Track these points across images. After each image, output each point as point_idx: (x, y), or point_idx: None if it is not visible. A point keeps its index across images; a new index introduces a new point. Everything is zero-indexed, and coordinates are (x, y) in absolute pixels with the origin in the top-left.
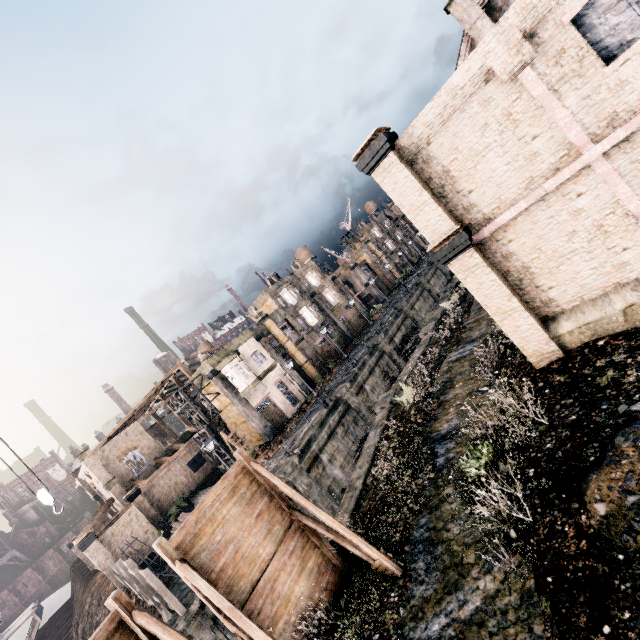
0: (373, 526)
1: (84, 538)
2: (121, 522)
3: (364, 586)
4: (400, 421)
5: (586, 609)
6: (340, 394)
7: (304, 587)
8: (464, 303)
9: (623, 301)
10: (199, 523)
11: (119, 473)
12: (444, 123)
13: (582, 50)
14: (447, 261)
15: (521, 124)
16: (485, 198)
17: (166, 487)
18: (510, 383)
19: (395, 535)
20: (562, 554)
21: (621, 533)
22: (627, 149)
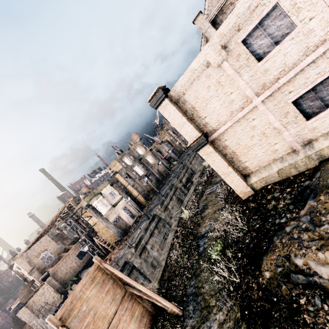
0: (169, 287)
1: (16, 306)
2: (38, 294)
3: (164, 322)
4: (183, 227)
5: (261, 328)
6: (155, 212)
7: (133, 327)
8: None
9: (277, 167)
10: (73, 302)
11: (37, 265)
12: (190, 85)
13: (248, 55)
14: (197, 150)
15: (225, 87)
16: (212, 120)
17: (64, 270)
18: (232, 206)
19: (179, 292)
20: (251, 299)
21: (275, 287)
22: (271, 99)
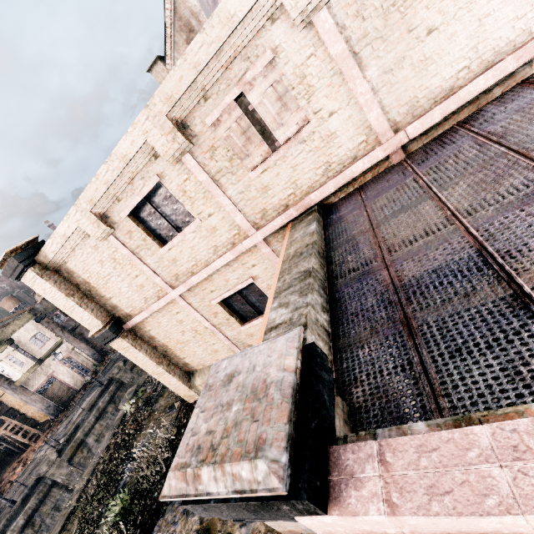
0: None
1: None
2: None
3: None
4: (122, 429)
5: None
6: (112, 375)
7: None
8: None
9: None
10: None
11: None
12: (70, 252)
13: (143, 235)
14: (106, 343)
15: (125, 266)
16: (122, 303)
17: None
18: (180, 408)
19: None
20: None
21: None
22: (192, 294)
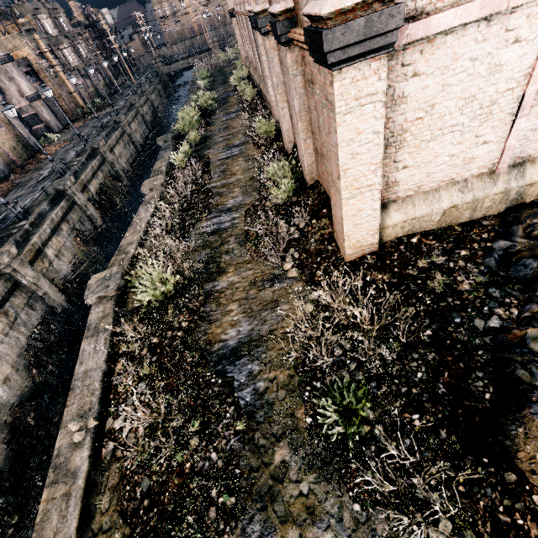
0: None
1: None
2: None
3: None
4: (149, 325)
5: None
6: None
7: None
8: (198, 161)
9: (450, 200)
10: None
11: None
12: None
13: None
14: (342, 61)
15: None
16: None
17: None
18: (311, 275)
19: None
20: None
21: None
22: None
